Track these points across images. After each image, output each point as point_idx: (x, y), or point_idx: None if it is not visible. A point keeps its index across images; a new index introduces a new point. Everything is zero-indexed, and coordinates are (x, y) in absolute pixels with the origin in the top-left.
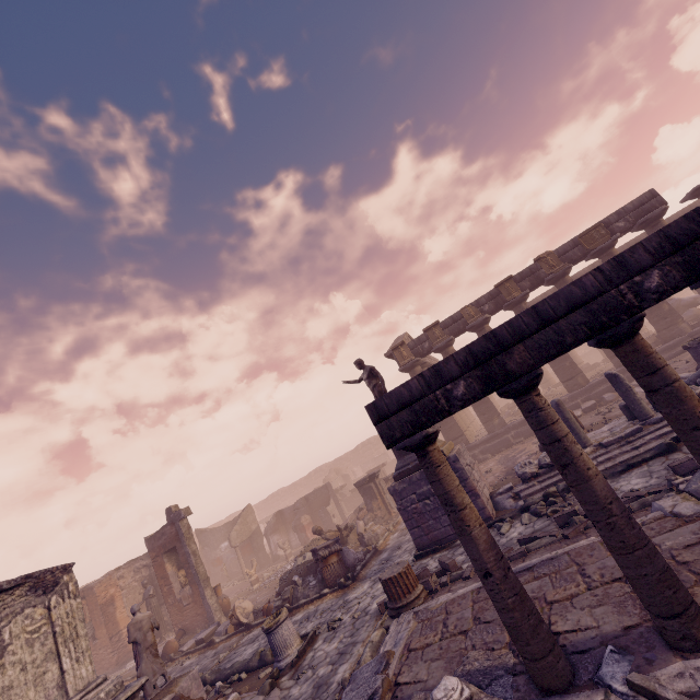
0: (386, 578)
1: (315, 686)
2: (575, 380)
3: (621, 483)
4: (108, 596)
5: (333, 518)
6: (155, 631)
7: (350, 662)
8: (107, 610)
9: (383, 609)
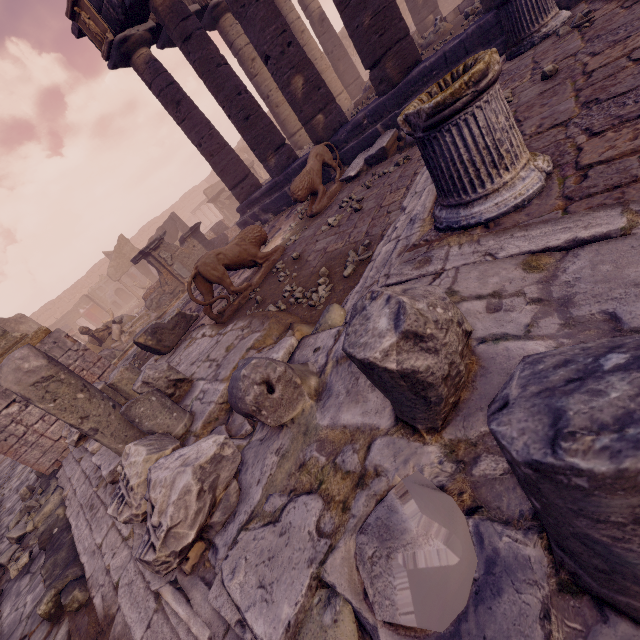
0: None
1: None
2: (382, 68)
3: (5, 612)
4: None
5: None
6: None
7: None
8: None
9: None
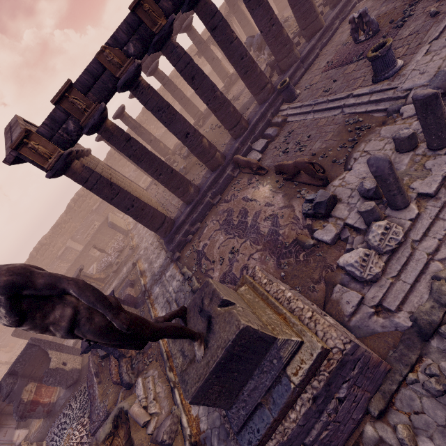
0: None
1: None
2: (241, 124)
3: None
4: None
5: (65, 368)
6: None
7: None
8: None
9: None
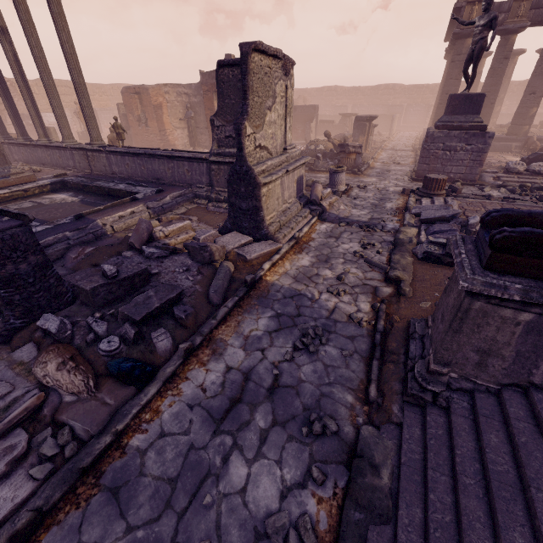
0: (435, 178)
1: (372, 204)
2: None
3: None
4: (158, 102)
5: (311, 133)
6: (192, 142)
7: (393, 204)
8: (157, 112)
9: (406, 192)
